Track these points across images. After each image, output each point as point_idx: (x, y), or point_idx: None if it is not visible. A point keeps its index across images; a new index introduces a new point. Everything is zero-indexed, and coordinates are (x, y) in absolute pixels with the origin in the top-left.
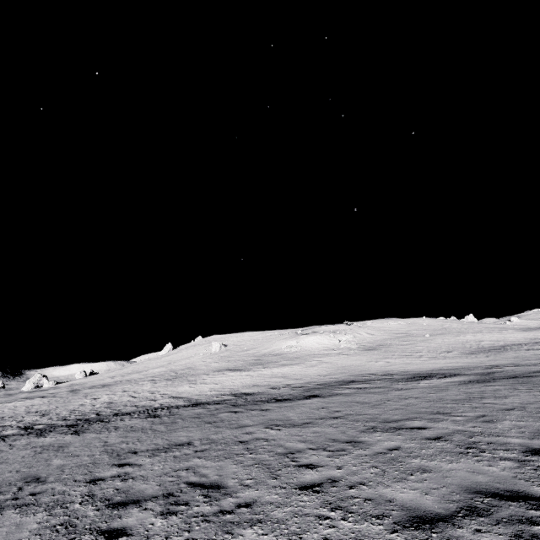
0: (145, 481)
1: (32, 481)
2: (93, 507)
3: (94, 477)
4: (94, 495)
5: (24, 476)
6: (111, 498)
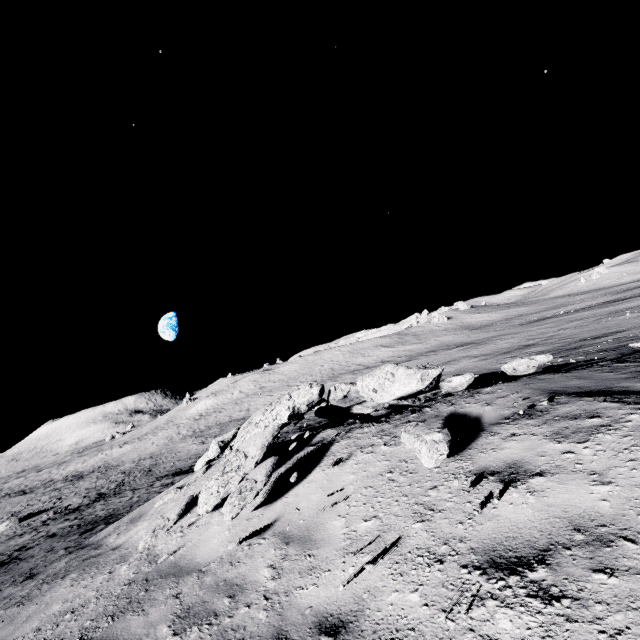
0: None
1: None
2: None
3: None
4: None
5: None
6: None
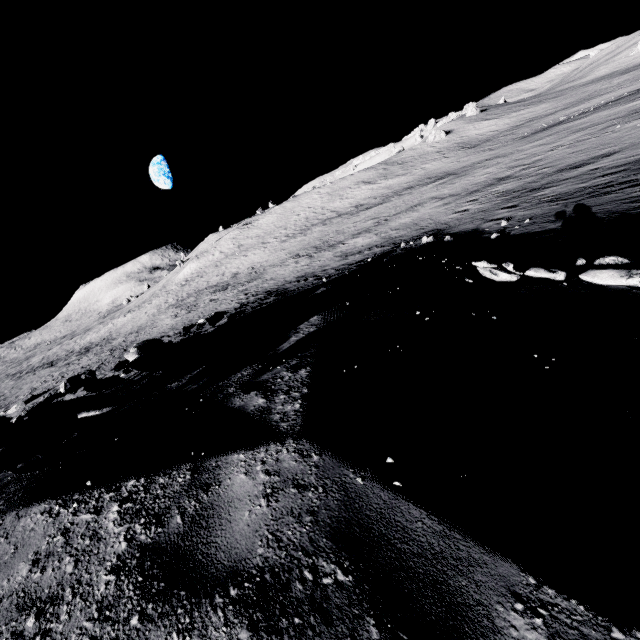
0: None
1: None
2: None
3: None
4: None
5: None
6: None
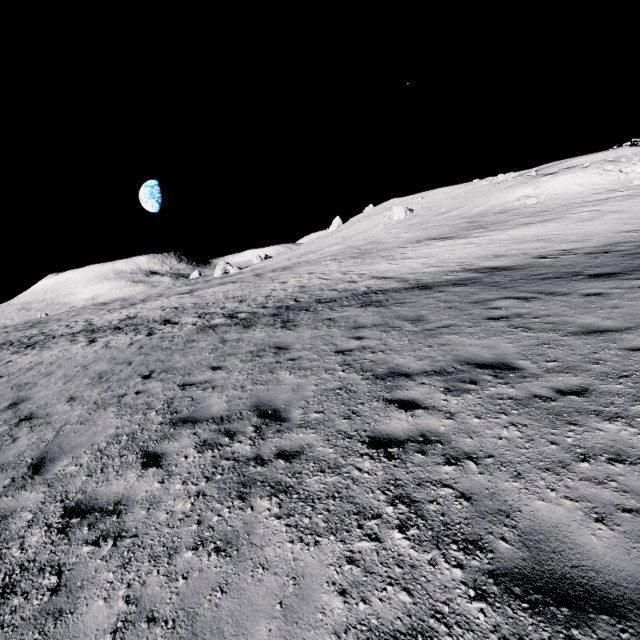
0: (522, 482)
1: (269, 416)
2: (454, 570)
3: (372, 430)
4: (416, 505)
5: (254, 400)
6: (479, 537)
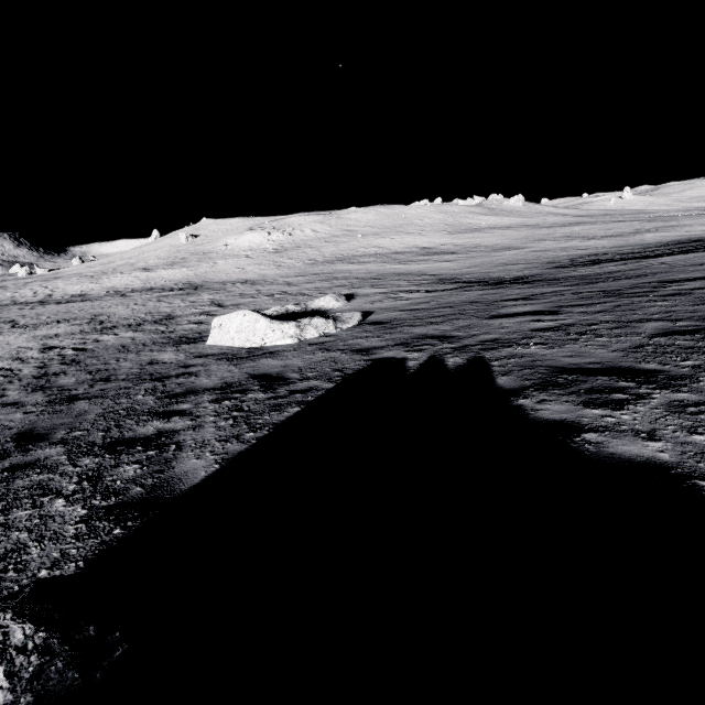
0: None
1: None
2: None
3: None
4: None
5: None
6: None
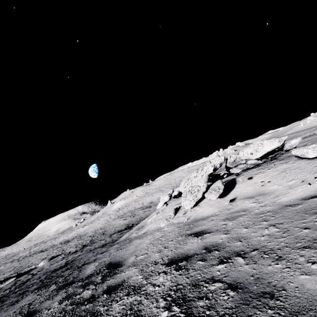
0: None
1: None
2: None
3: None
4: None
5: None
6: None
